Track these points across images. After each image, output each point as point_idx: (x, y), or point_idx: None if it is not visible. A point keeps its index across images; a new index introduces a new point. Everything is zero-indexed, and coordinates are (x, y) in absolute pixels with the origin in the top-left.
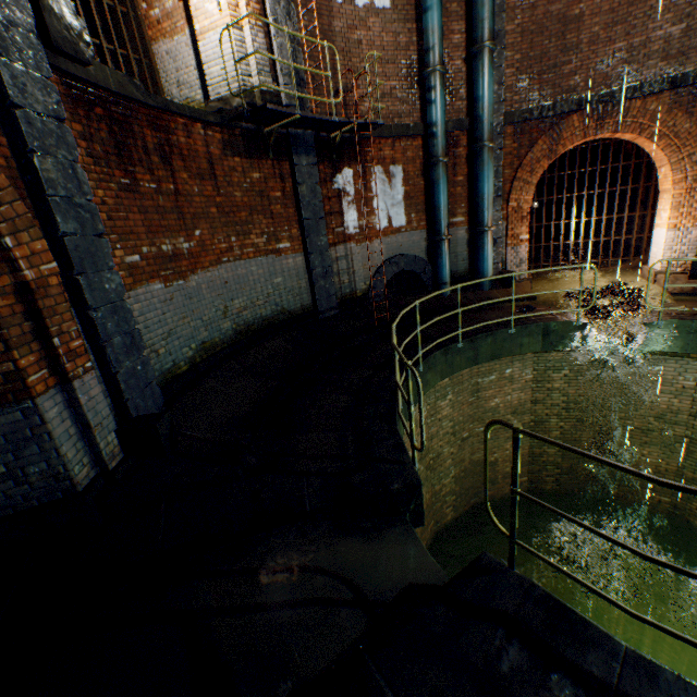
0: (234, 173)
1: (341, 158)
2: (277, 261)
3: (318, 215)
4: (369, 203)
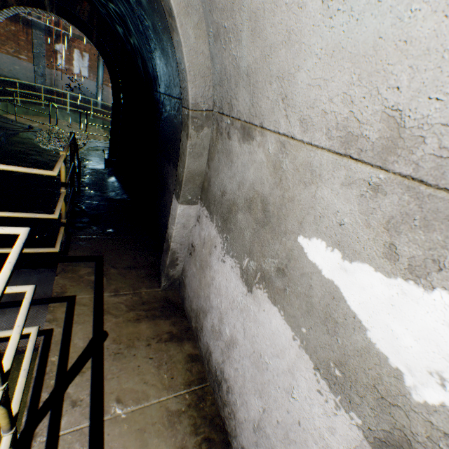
0: (2, 24)
1: (60, 39)
2: (18, 61)
3: (42, 54)
4: (72, 61)
